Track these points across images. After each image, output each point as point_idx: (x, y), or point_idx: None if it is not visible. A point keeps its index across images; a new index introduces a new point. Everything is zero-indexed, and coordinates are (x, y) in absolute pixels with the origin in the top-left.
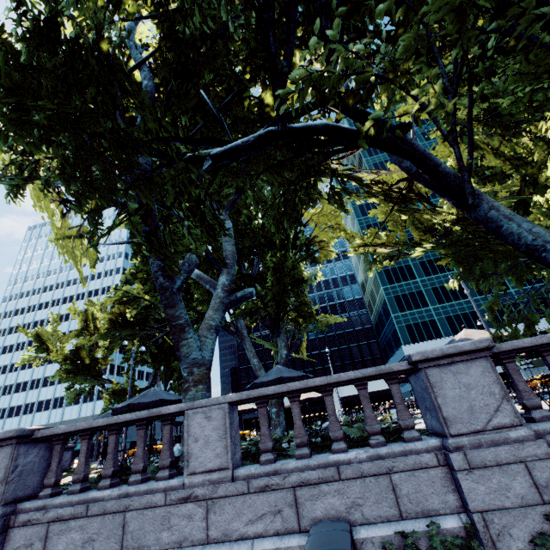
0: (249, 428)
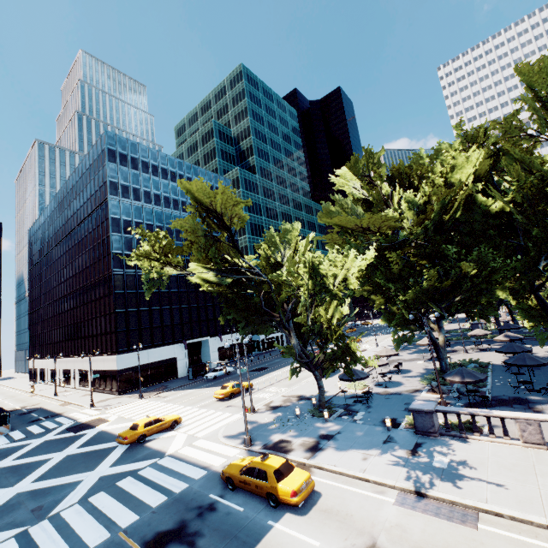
0: (126, 385)
